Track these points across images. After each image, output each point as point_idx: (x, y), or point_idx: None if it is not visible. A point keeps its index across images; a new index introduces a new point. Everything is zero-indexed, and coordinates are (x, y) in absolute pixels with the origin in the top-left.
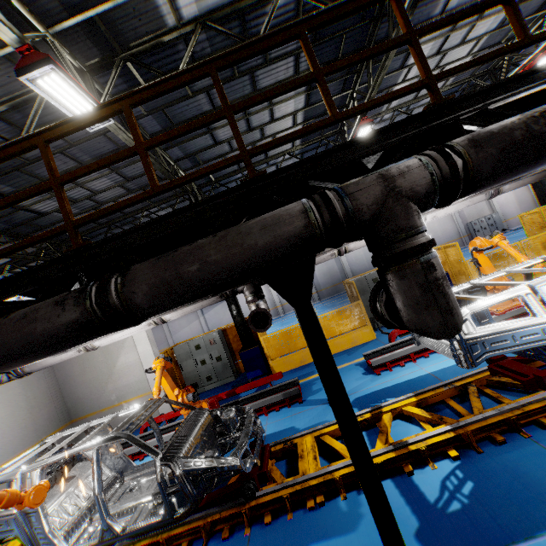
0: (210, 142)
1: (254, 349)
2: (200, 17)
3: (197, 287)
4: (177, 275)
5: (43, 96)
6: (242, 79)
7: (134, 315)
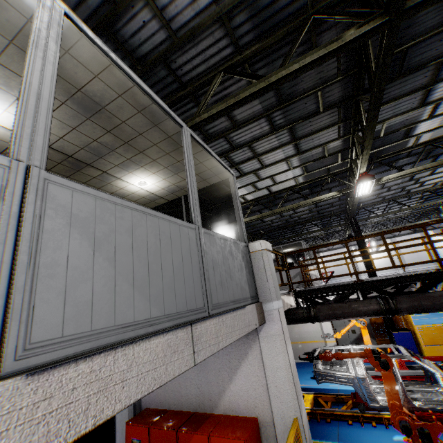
0: (377, 188)
1: (407, 333)
2: (427, 141)
3: None
4: None
5: (357, 188)
6: (427, 159)
7: None
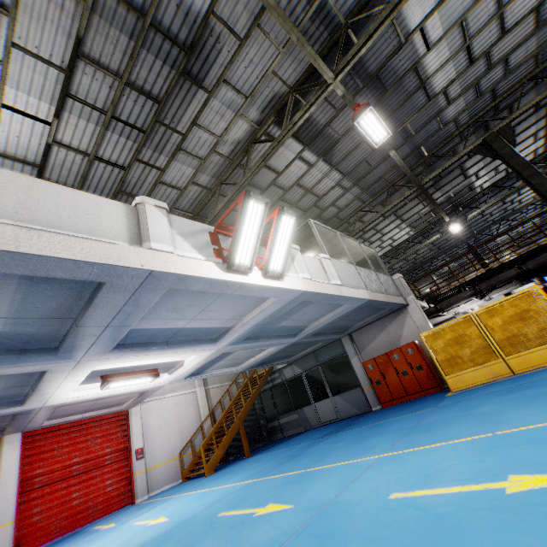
0: (479, 217)
1: None
2: (490, 185)
3: (543, 264)
4: (538, 262)
5: (449, 230)
6: (503, 190)
7: (528, 271)
